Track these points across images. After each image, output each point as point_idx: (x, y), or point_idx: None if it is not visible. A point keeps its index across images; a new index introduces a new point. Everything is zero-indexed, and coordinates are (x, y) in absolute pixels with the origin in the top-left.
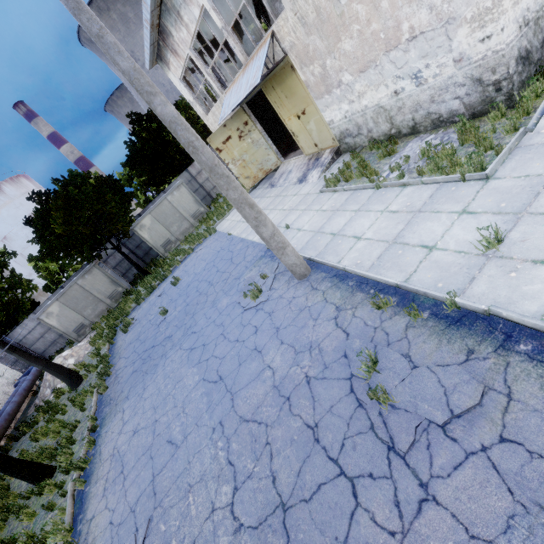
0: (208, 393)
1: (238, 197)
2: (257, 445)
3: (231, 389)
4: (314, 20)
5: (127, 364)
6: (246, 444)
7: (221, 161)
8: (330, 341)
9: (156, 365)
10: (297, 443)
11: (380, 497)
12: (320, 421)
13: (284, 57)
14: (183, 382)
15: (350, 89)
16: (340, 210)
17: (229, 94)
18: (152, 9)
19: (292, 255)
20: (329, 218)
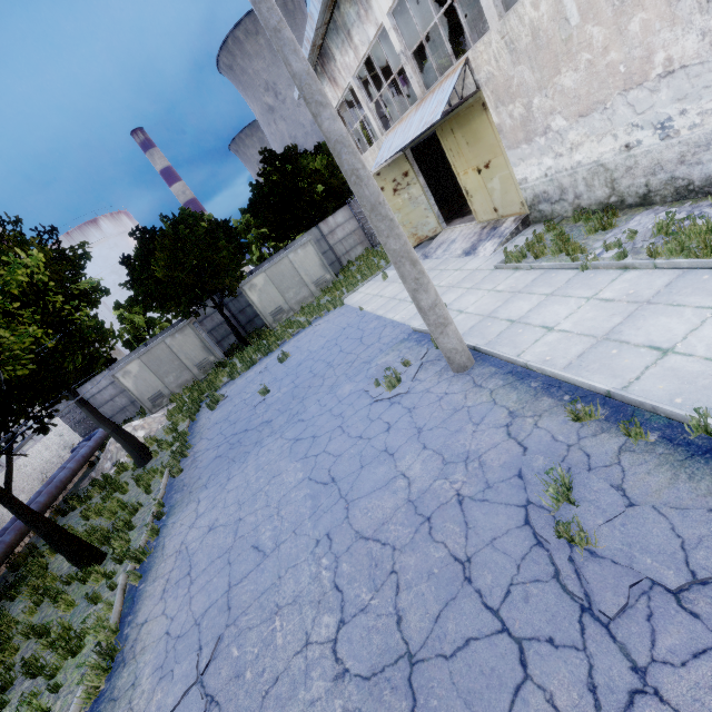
0: (314, 495)
1: (399, 248)
2: (377, 572)
3: (347, 496)
4: (527, 46)
5: (210, 446)
6: (361, 568)
7: (361, 220)
8: (497, 454)
9: (248, 453)
10: (437, 578)
11: (564, 674)
12: (474, 554)
13: (476, 91)
14: (281, 478)
15: (560, 138)
16: (523, 292)
17: (393, 135)
18: (318, 27)
19: (454, 337)
20: (506, 300)
